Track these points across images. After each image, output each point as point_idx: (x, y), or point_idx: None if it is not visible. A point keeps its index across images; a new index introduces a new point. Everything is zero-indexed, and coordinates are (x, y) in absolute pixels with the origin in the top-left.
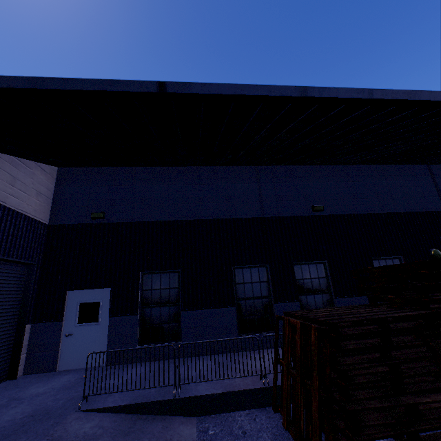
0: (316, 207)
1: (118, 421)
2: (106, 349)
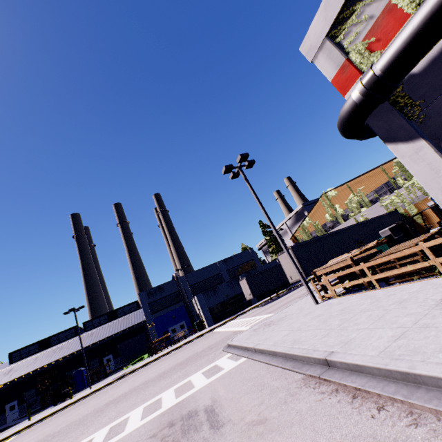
0: (73, 354)
1: (19, 419)
2: (19, 413)
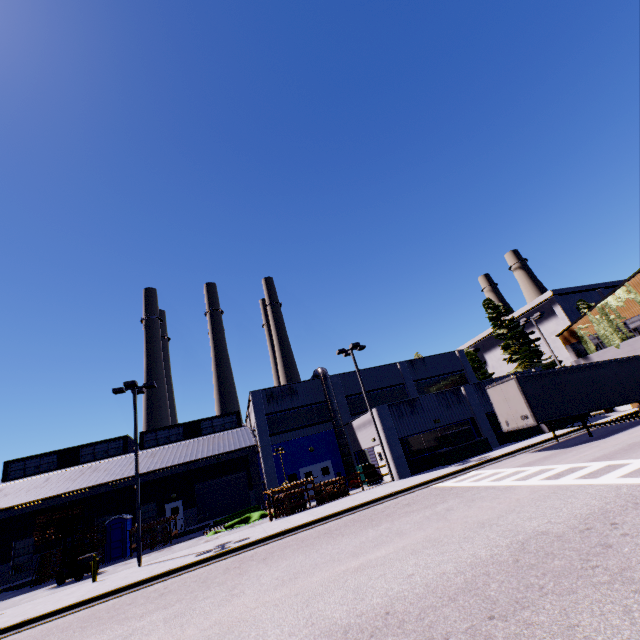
0: (113, 485)
1: None
2: None
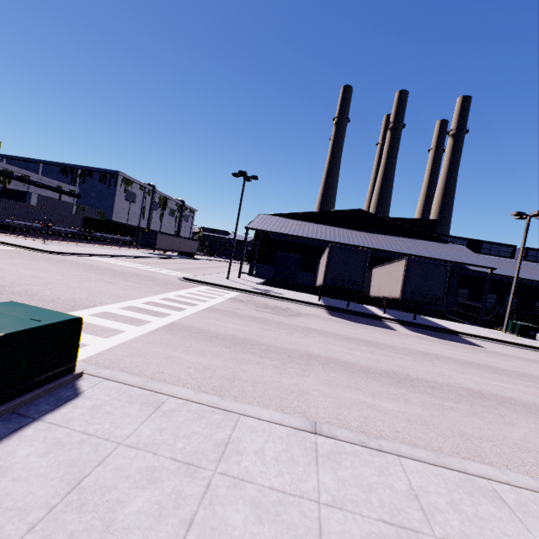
0: (523, 281)
1: None
2: None
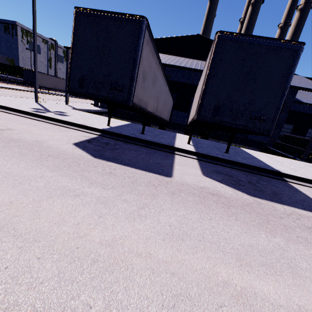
0: None
1: None
2: None
